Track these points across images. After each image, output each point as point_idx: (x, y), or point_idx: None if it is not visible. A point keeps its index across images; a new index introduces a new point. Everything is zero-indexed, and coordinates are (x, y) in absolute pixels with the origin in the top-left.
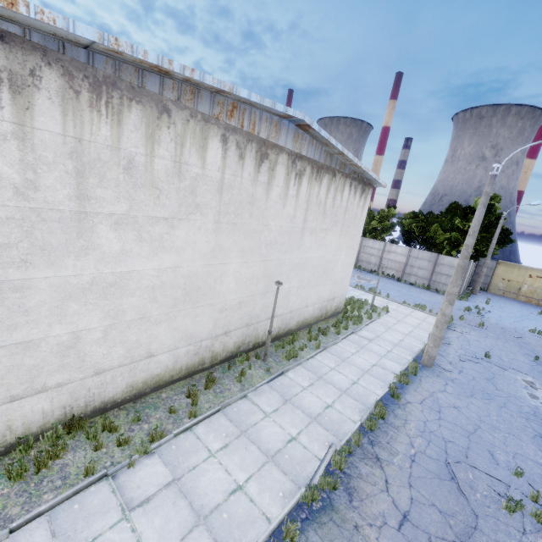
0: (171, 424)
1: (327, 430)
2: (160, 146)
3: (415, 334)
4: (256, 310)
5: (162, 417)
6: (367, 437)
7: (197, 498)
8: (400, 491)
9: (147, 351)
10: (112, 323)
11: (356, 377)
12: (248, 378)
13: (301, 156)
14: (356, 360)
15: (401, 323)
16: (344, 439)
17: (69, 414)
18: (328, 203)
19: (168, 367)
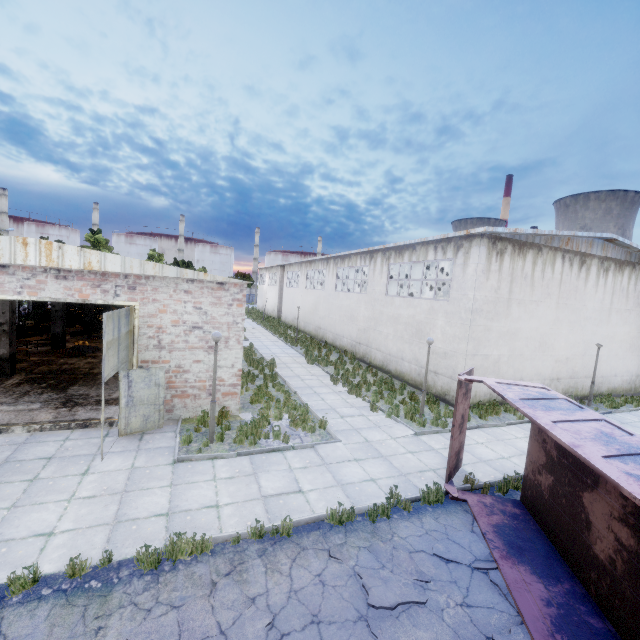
0: None
1: None
2: (536, 266)
3: None
4: (576, 367)
5: None
6: None
7: None
8: None
9: (520, 376)
10: (510, 354)
11: None
12: None
13: (607, 258)
14: None
15: None
16: None
17: (491, 399)
18: (629, 289)
19: None
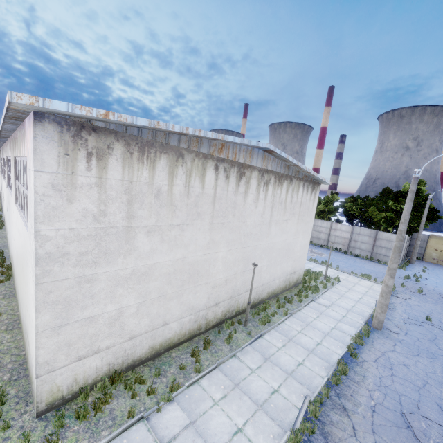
0: (182, 378)
1: (301, 384)
2: (177, 178)
3: (364, 301)
4: (237, 285)
5: (175, 372)
6: (333, 390)
7: (209, 437)
8: (365, 436)
9: (163, 321)
10: (142, 301)
11: (319, 339)
12: (235, 341)
13: (267, 170)
14: (317, 324)
15: (352, 291)
16: (316, 392)
17: (112, 370)
18: (287, 201)
19: (176, 333)
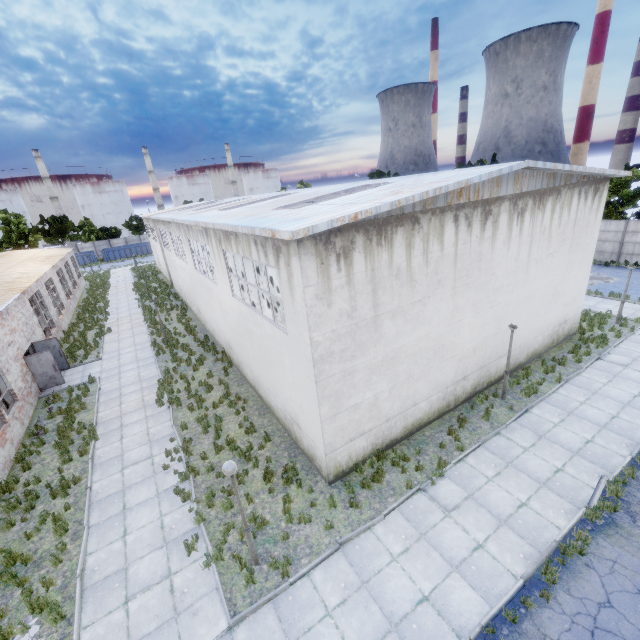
0: (445, 456)
1: (593, 463)
2: (414, 248)
3: None
4: (487, 352)
5: (435, 451)
6: None
7: (492, 508)
8: None
9: (413, 401)
10: (393, 385)
11: (614, 410)
12: (494, 417)
13: (522, 194)
14: (610, 391)
15: None
16: (615, 472)
17: (375, 449)
18: (553, 225)
19: (425, 412)
